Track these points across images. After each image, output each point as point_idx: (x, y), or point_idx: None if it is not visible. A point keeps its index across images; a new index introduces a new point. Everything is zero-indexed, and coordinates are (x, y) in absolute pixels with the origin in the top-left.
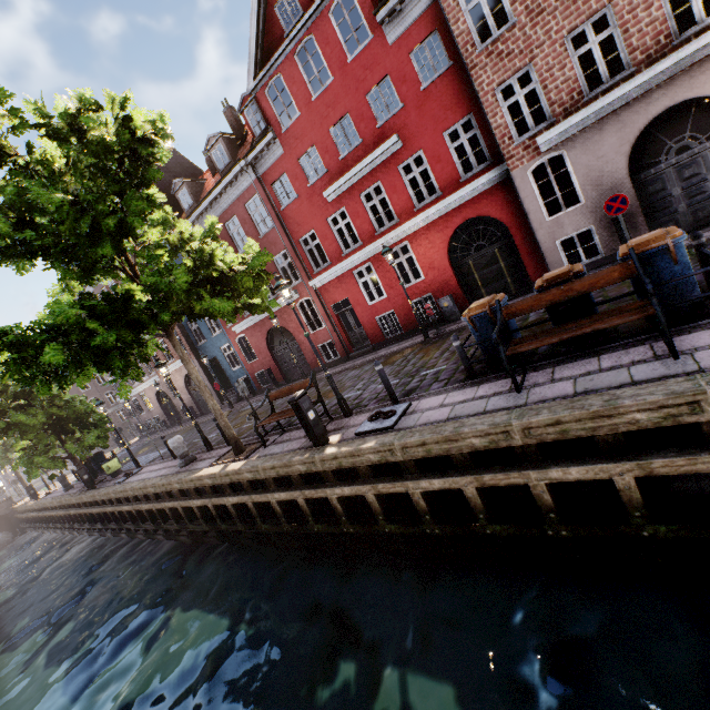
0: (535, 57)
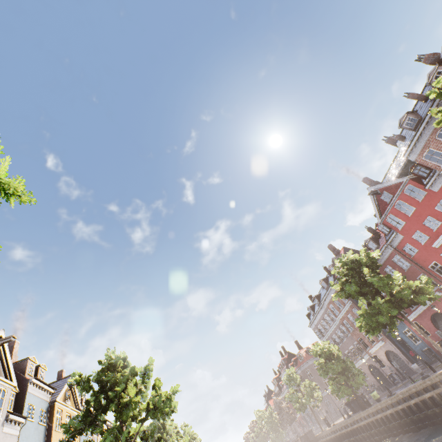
0: None
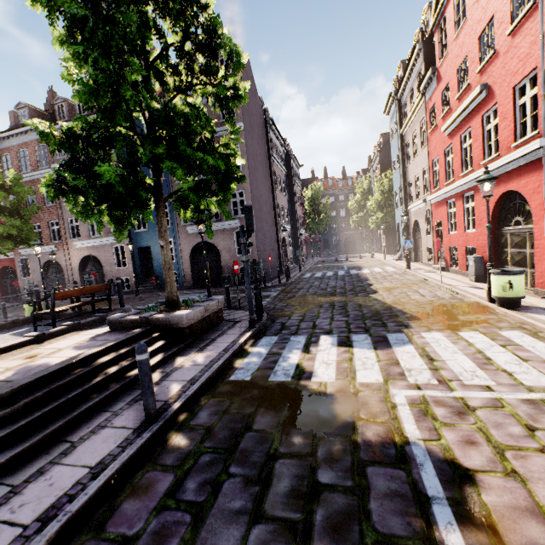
0: None
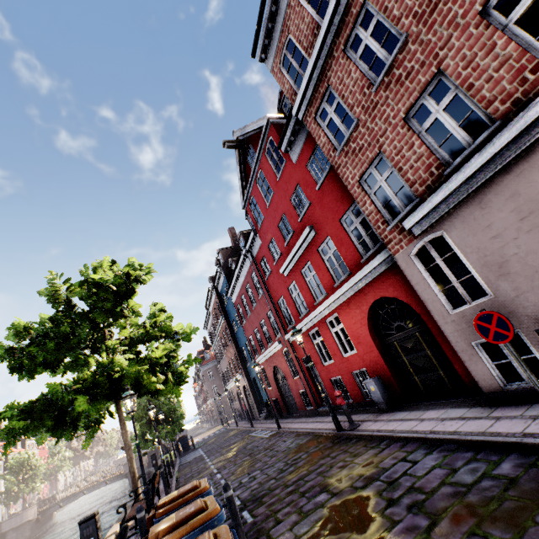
0: (382, 144)
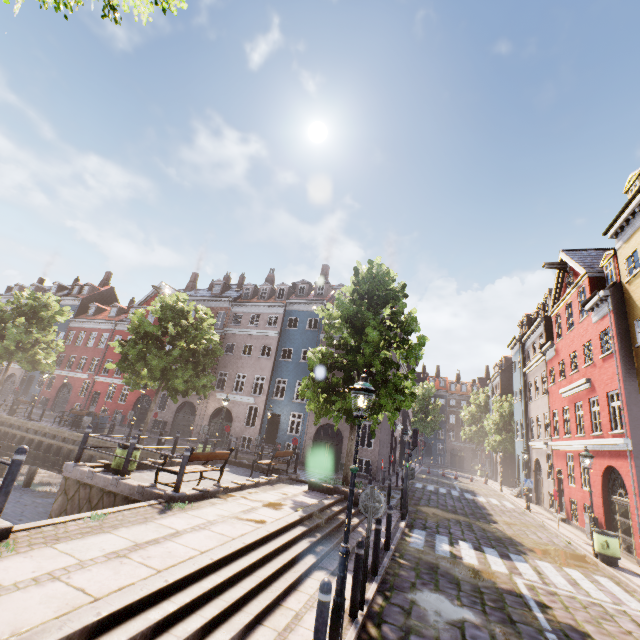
0: None
